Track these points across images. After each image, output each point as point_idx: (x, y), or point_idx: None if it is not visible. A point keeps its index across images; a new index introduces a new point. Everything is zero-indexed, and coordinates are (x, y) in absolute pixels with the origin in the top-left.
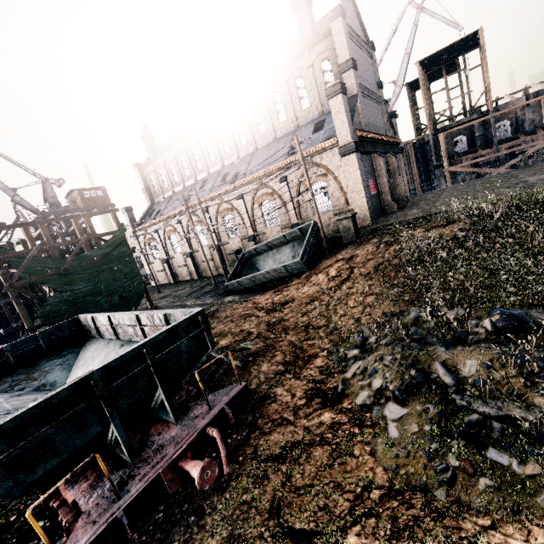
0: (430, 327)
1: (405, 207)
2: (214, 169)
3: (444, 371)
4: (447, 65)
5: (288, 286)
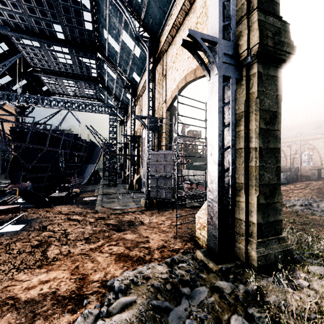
0: (323, 202)
1: None
2: None
3: (316, 204)
4: None
5: None
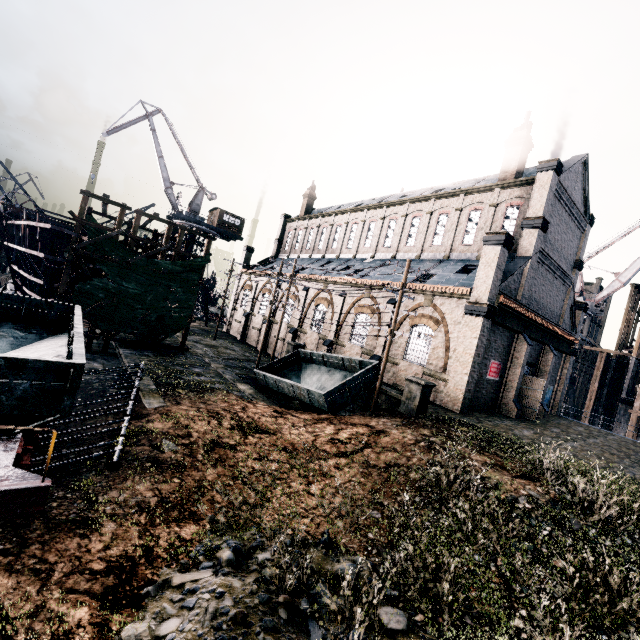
0: (340, 606)
1: (527, 421)
2: (345, 256)
3: None
4: None
5: (293, 415)
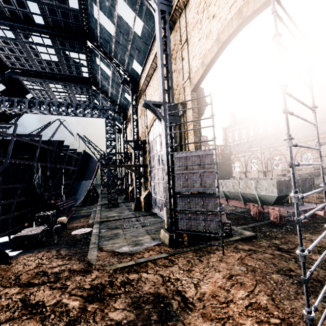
0: None
1: None
2: (269, 134)
3: None
4: None
5: None
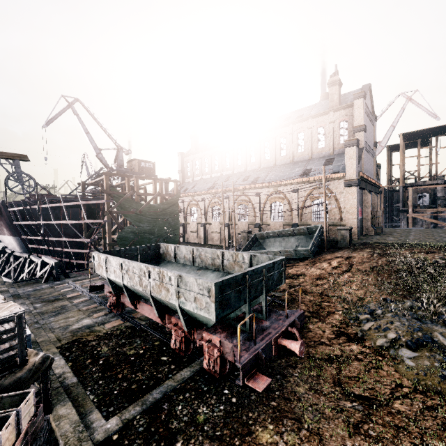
0: (423, 314)
1: (380, 234)
2: (238, 170)
3: (443, 337)
4: (422, 140)
5: (297, 265)
